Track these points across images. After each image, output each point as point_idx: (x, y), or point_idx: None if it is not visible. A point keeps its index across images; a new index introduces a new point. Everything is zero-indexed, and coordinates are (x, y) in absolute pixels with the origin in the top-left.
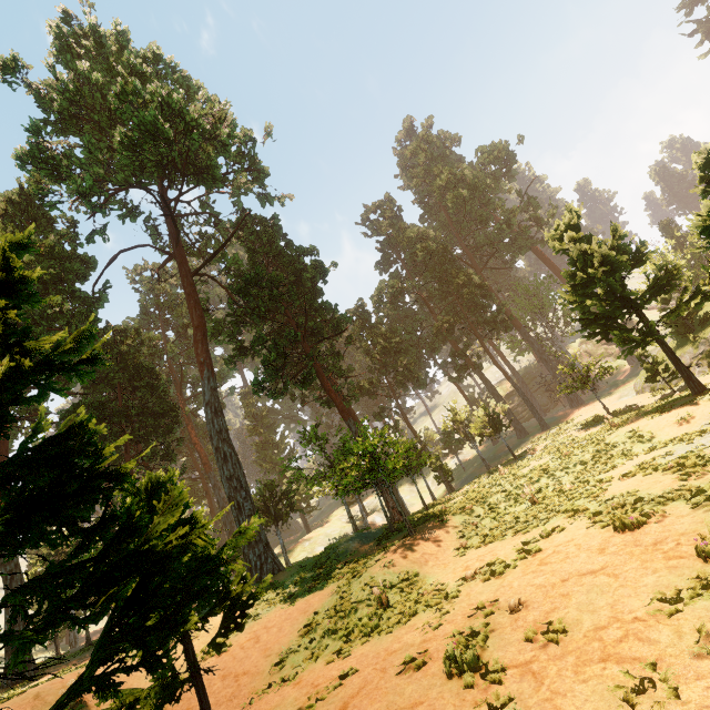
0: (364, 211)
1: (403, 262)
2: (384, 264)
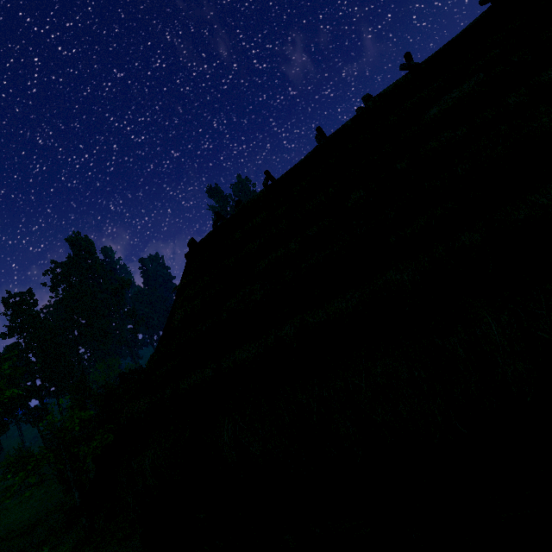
0: (4, 299)
1: (24, 337)
2: (9, 334)
